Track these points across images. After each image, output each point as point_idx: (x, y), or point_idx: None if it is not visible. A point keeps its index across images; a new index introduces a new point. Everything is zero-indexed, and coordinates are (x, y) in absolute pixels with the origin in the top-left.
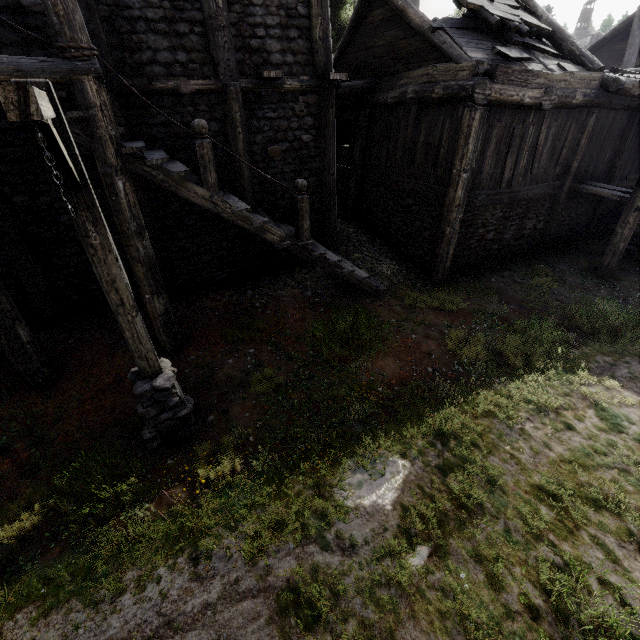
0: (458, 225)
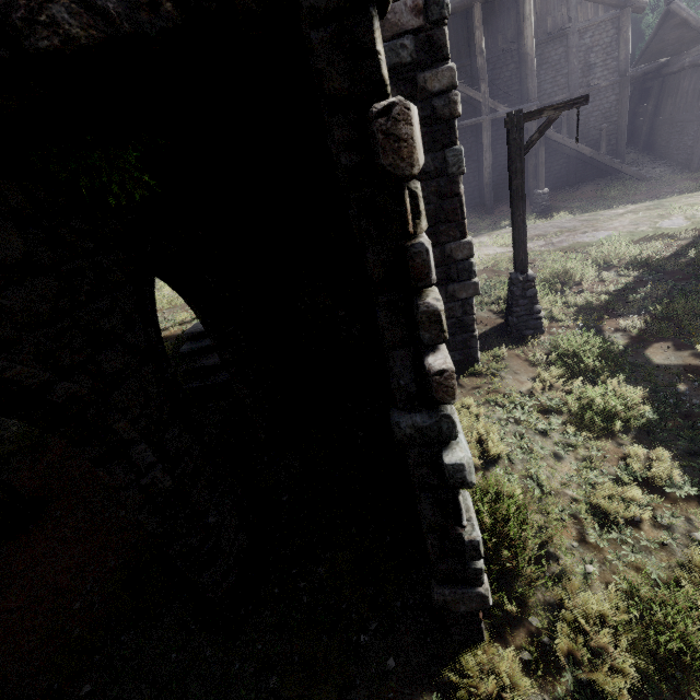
0: None
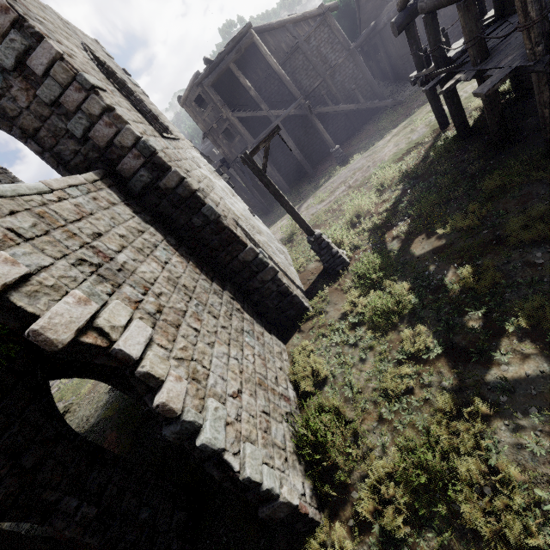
0: None
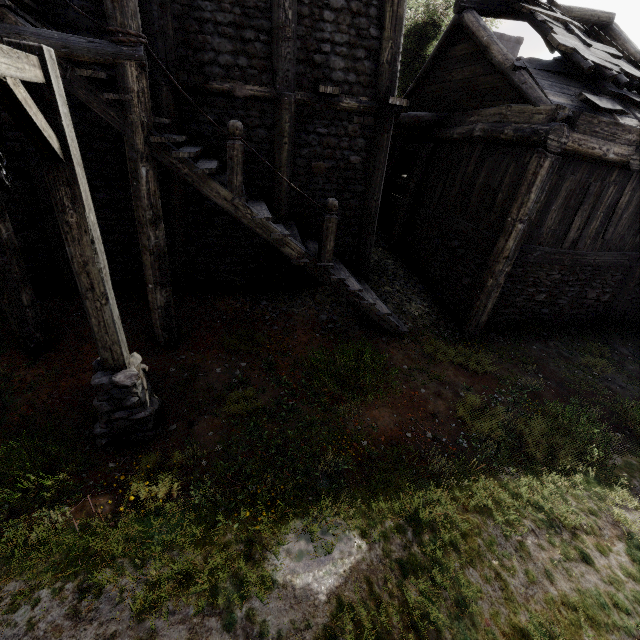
0: (503, 278)
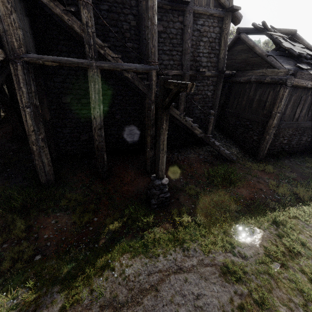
0: (272, 135)
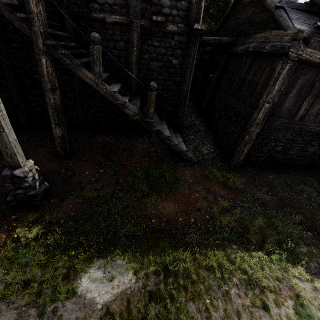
0: (254, 136)
